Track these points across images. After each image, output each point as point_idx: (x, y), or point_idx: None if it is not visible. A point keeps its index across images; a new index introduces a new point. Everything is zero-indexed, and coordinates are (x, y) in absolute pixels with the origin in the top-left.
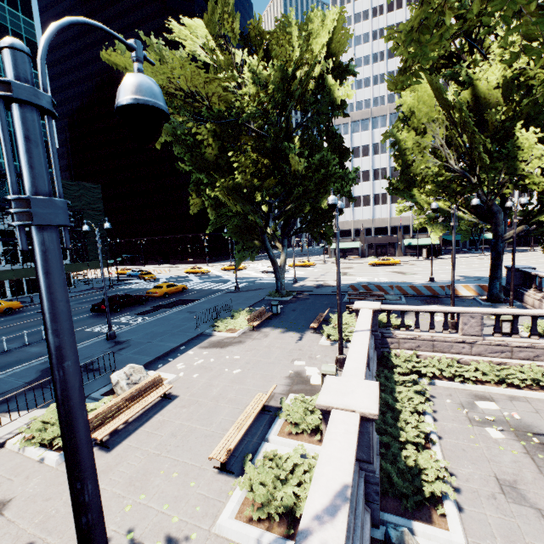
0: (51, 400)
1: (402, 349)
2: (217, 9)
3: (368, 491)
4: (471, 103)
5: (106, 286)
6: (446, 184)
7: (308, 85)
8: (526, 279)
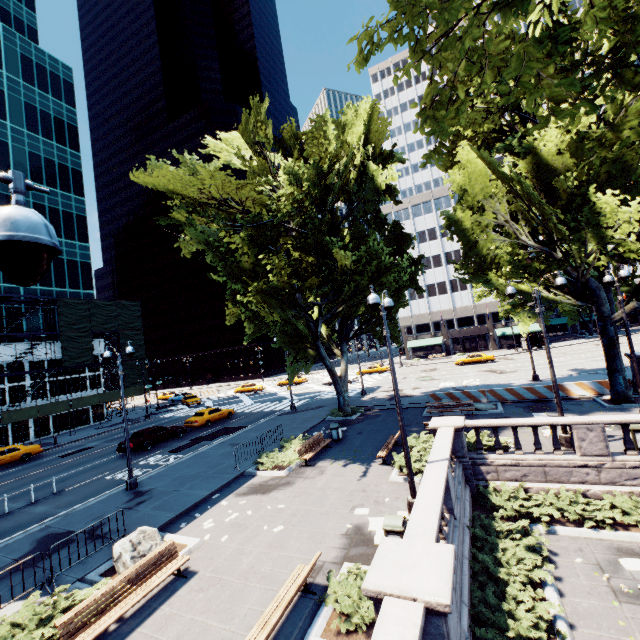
0: (33, 588)
1: (503, 481)
2: (250, 119)
3: None
4: (533, 173)
5: (143, 417)
6: (523, 262)
7: (348, 177)
8: None
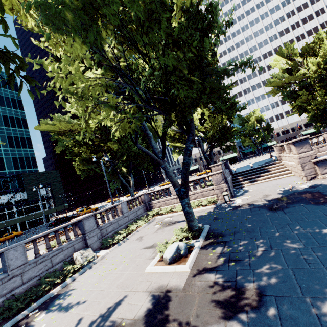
0: None
1: (156, 208)
2: None
3: (86, 243)
4: None
5: None
6: (172, 136)
7: None
8: (225, 166)
